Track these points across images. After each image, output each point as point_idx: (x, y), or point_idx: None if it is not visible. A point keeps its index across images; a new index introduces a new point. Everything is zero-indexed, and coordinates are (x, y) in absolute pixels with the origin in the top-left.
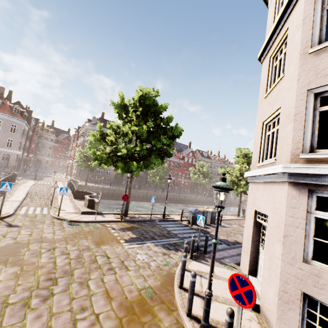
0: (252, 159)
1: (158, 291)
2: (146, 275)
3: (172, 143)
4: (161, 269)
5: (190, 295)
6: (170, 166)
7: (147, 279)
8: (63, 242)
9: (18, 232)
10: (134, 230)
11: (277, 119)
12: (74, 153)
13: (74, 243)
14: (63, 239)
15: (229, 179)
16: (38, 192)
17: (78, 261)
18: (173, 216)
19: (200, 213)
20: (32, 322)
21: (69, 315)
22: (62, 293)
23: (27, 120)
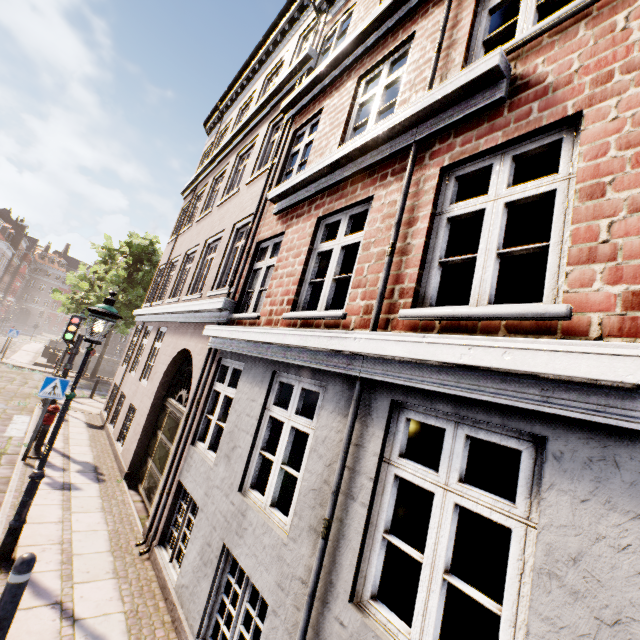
0: None
1: None
2: None
3: None
4: None
5: None
6: None
7: None
8: None
9: None
10: (86, 384)
11: None
12: None
13: (2, 373)
14: None
15: None
16: None
17: None
18: None
19: None
20: None
21: None
22: None
23: (14, 240)
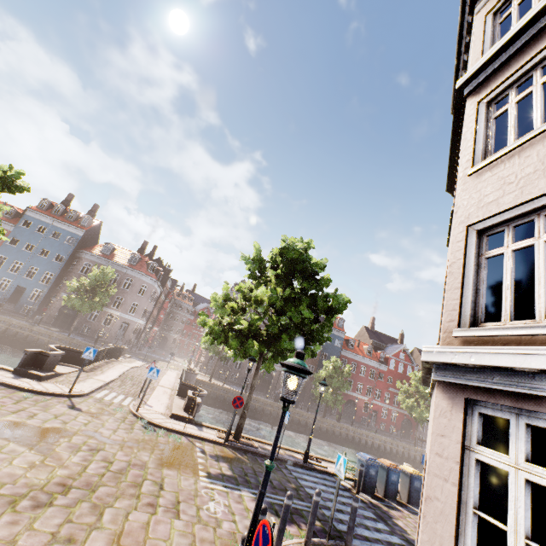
0: None
1: None
2: (201, 537)
3: (330, 320)
4: (235, 539)
5: None
6: (359, 373)
7: (198, 543)
8: (118, 445)
9: (74, 417)
10: (236, 464)
11: None
12: None
13: (130, 452)
14: (120, 442)
15: None
16: (136, 377)
17: (116, 477)
18: (329, 464)
19: (383, 470)
20: (2, 525)
21: (47, 540)
22: (62, 508)
23: (162, 280)
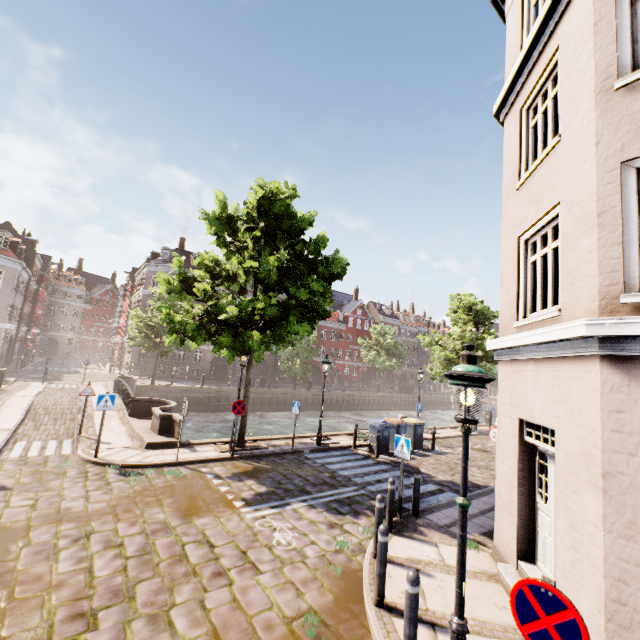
0: (501, 312)
1: (331, 618)
2: (300, 581)
3: (329, 290)
4: (330, 562)
5: (409, 628)
6: (320, 337)
7: (303, 590)
8: (109, 517)
9: (4, 503)
10: (261, 476)
11: (551, 227)
12: (126, 322)
13: (133, 518)
14: (108, 511)
15: (442, 356)
16: (51, 408)
17: (144, 562)
18: (337, 438)
19: (392, 429)
20: None
21: None
22: None
23: (26, 259)
